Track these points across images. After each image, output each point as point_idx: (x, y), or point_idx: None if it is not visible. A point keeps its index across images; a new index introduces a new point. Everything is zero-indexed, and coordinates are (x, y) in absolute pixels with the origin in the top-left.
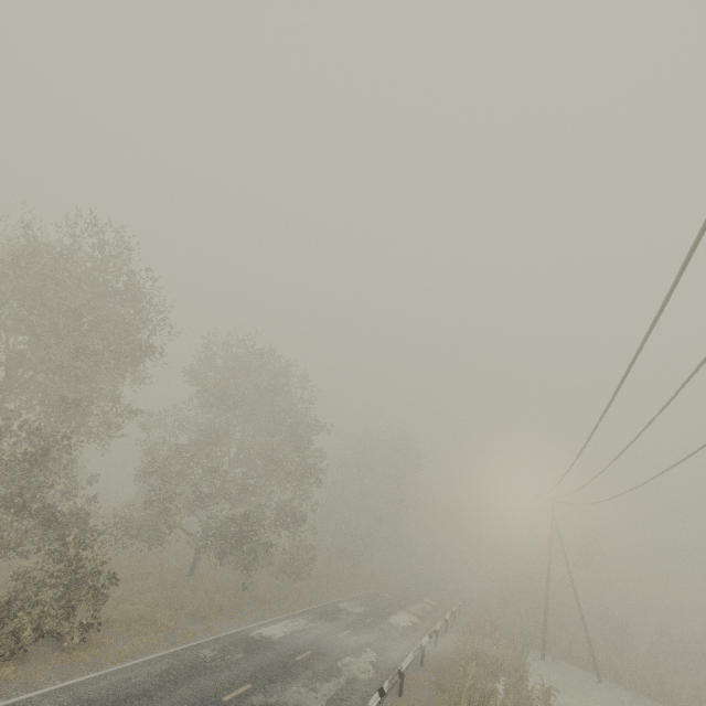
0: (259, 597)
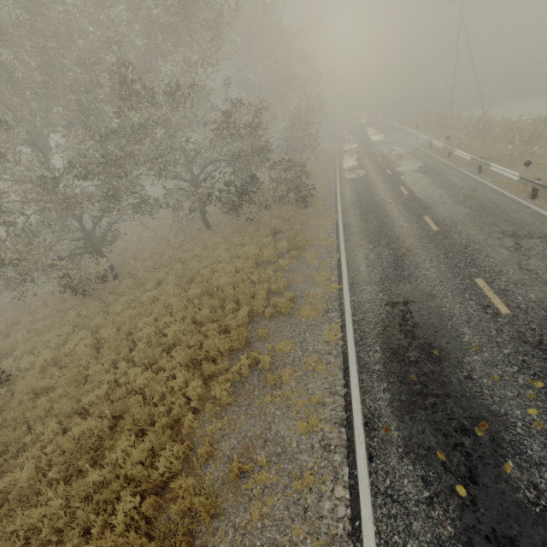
0: (314, 165)
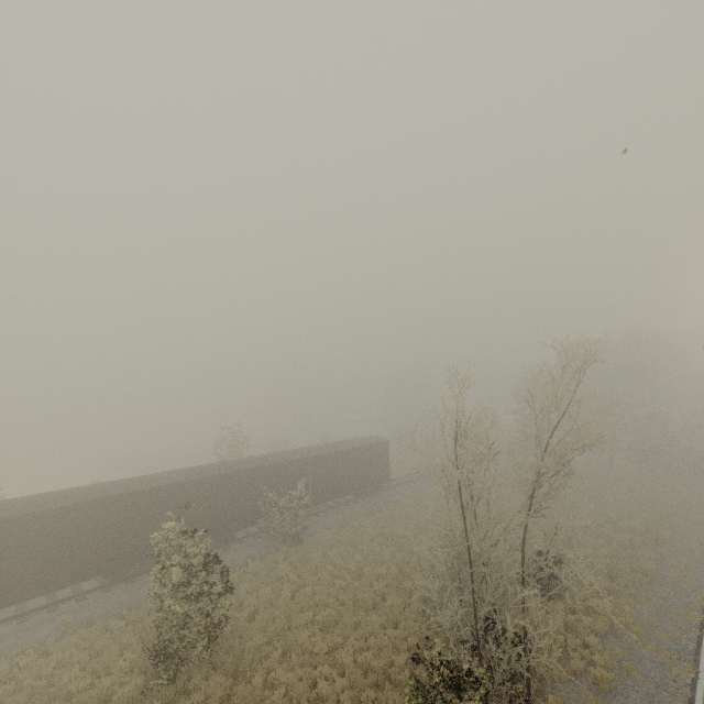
0: None
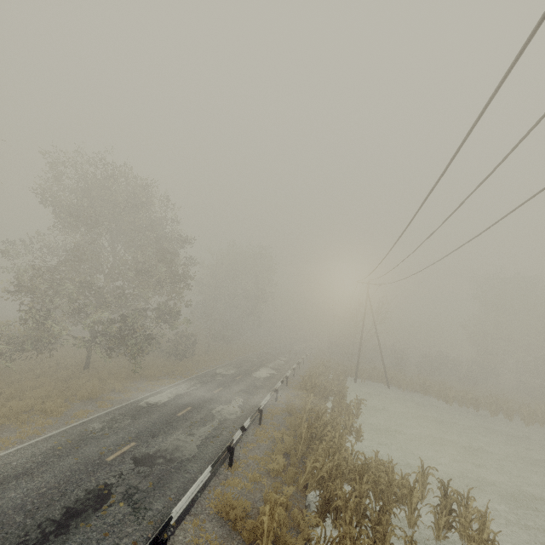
0: (149, 375)
